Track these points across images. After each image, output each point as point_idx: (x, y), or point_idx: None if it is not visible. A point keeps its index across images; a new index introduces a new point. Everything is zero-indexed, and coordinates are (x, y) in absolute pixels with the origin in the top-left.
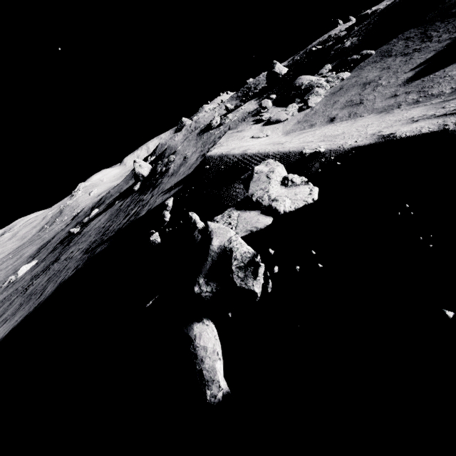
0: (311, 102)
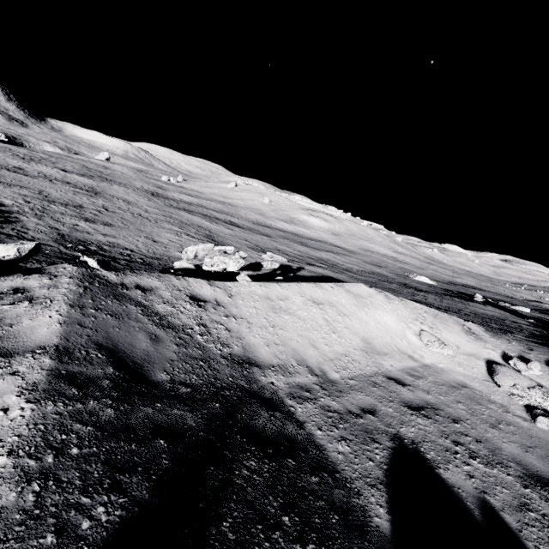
0: None
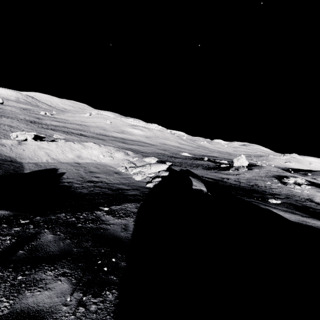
0: (120, 167)
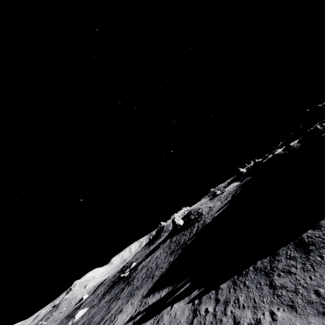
0: None
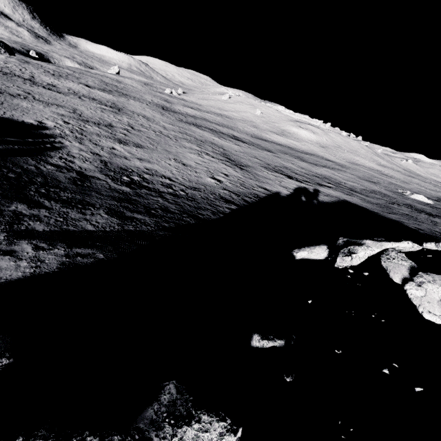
0: None
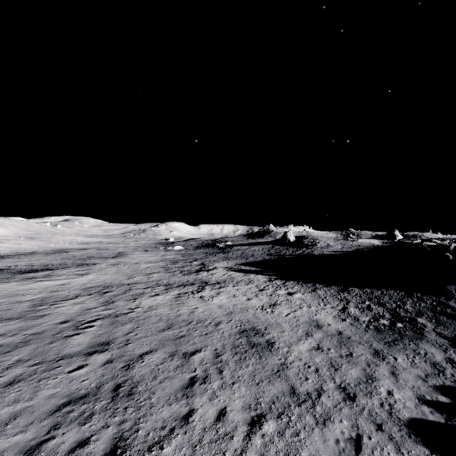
0: None
